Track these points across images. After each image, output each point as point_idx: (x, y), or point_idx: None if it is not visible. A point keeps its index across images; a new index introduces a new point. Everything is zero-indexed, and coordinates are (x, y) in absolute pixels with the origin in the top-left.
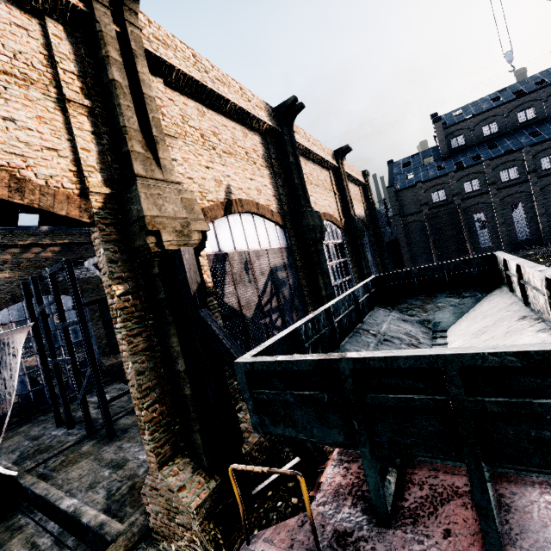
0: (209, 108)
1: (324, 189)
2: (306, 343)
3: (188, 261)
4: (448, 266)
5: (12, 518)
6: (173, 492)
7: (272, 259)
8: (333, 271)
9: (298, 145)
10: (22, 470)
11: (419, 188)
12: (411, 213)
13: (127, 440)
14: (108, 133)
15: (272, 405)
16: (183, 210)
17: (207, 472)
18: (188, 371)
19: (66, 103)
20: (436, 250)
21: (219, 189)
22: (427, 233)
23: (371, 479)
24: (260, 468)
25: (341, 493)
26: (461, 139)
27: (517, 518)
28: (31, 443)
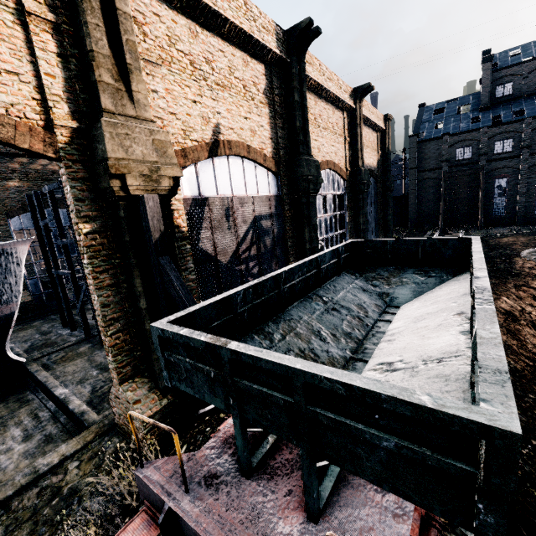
0: (204, 27)
1: (333, 134)
2: (242, 308)
3: (152, 209)
4: (424, 243)
5: (22, 393)
6: (130, 404)
7: (258, 207)
8: (326, 224)
9: (309, 79)
10: (30, 358)
11: (445, 142)
12: (428, 169)
13: None
14: (75, 57)
15: (178, 366)
16: (154, 153)
17: (161, 392)
18: (149, 309)
19: (26, 16)
20: (446, 212)
21: (205, 128)
22: (440, 193)
23: (239, 443)
24: (148, 420)
25: (229, 442)
26: (508, 88)
27: (348, 494)
28: (40, 337)
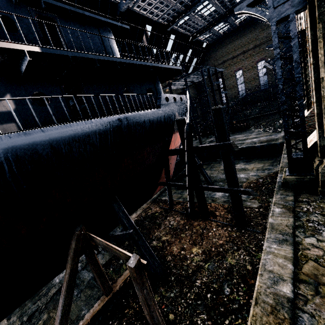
0: None
1: None
2: None
3: None
4: None
5: None
6: None
7: None
8: None
9: None
10: None
11: None
12: None
13: None
14: None
15: None
16: None
17: None
18: None
19: None
20: None
21: None
22: None
23: None
24: None
25: None
26: None
27: None
28: None
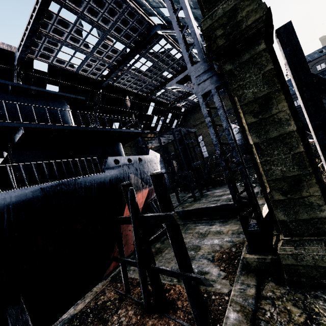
0: None
1: None
2: None
3: None
4: None
5: None
6: None
7: None
8: None
9: None
10: None
11: None
12: None
13: (206, 199)
14: None
15: None
16: None
17: None
18: None
19: None
20: None
21: None
22: None
23: None
24: None
25: None
26: None
27: None
28: None
